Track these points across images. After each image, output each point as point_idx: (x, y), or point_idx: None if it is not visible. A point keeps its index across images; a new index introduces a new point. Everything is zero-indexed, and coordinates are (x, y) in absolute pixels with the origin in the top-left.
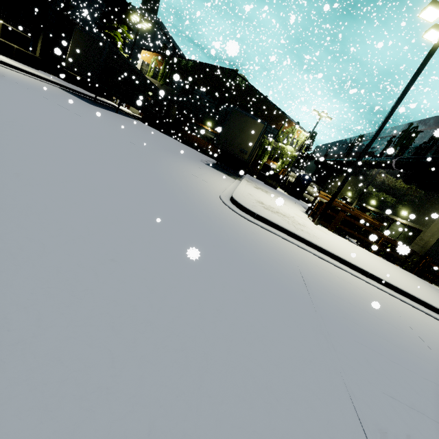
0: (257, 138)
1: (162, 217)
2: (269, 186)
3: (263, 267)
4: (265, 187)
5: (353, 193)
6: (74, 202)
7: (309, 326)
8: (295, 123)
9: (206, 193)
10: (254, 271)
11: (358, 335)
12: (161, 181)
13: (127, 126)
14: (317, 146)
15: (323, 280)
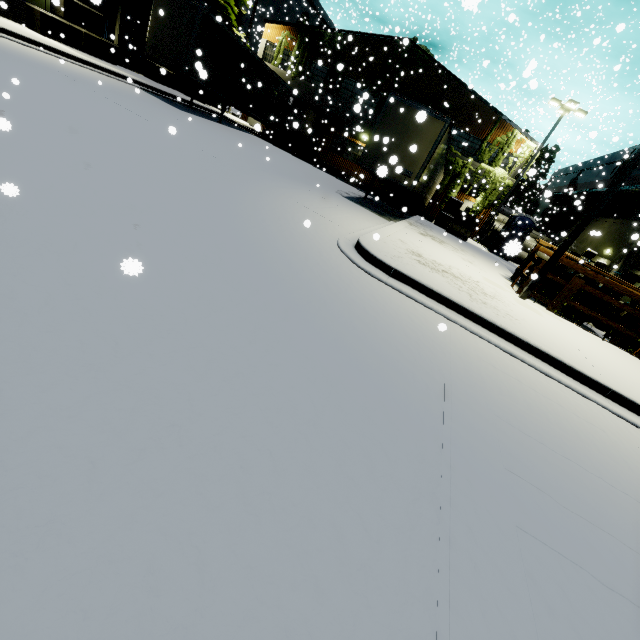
0: (431, 149)
1: (183, 254)
2: (454, 236)
3: (355, 356)
4: (443, 236)
5: (615, 251)
6: (2, 215)
7: (405, 481)
8: (515, 127)
9: (311, 233)
10: (330, 360)
11: (532, 515)
12: (228, 207)
13: (224, 138)
14: (558, 170)
15: (495, 392)
